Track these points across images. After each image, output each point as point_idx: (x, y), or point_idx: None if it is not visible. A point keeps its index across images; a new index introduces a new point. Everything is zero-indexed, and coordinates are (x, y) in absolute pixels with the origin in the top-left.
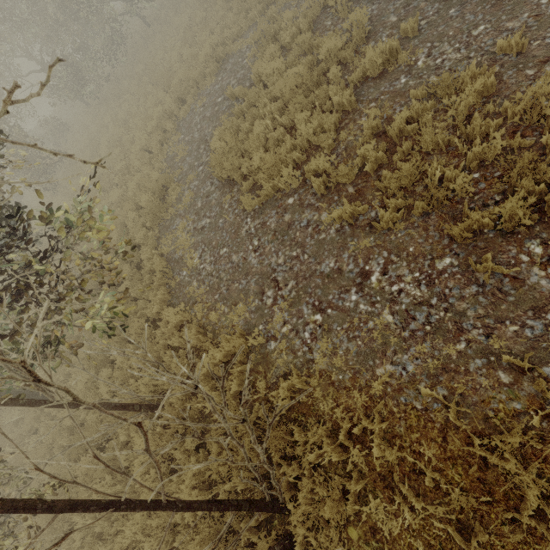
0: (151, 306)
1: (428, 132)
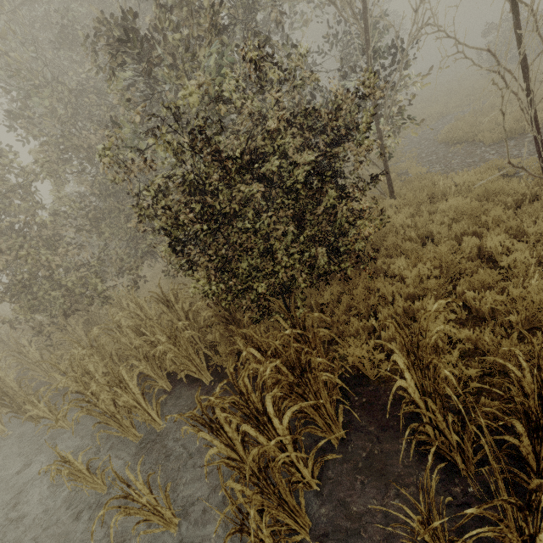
0: (381, 183)
1: None
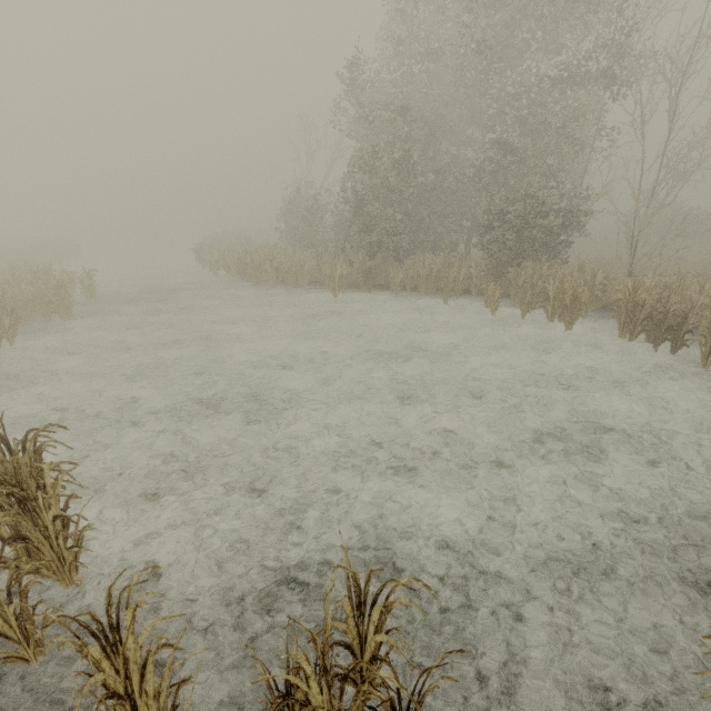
0: None
1: (708, 266)
